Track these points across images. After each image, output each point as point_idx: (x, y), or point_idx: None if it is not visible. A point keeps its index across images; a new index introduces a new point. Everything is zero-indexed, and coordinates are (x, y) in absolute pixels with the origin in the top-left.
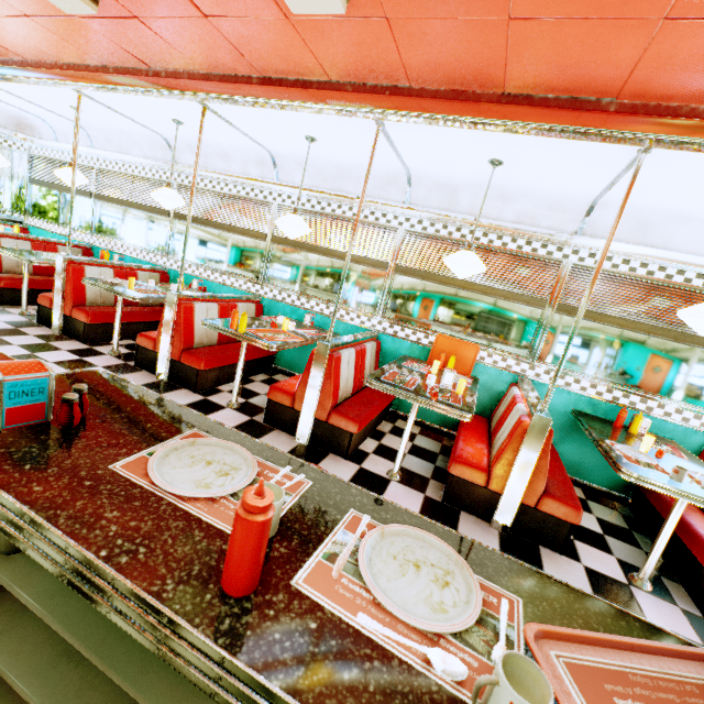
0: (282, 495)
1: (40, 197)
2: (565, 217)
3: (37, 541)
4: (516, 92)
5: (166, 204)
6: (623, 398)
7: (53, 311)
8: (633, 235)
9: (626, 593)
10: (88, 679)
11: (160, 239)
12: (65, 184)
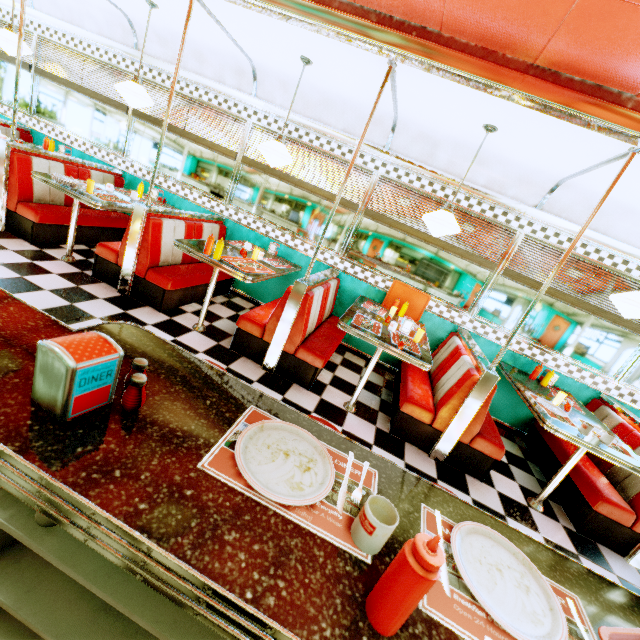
0: (390, 509)
1: None
2: (531, 190)
3: (161, 574)
4: (545, 66)
5: (133, 101)
6: (539, 355)
7: None
8: (582, 218)
9: (527, 514)
10: (130, 632)
11: (114, 136)
12: None
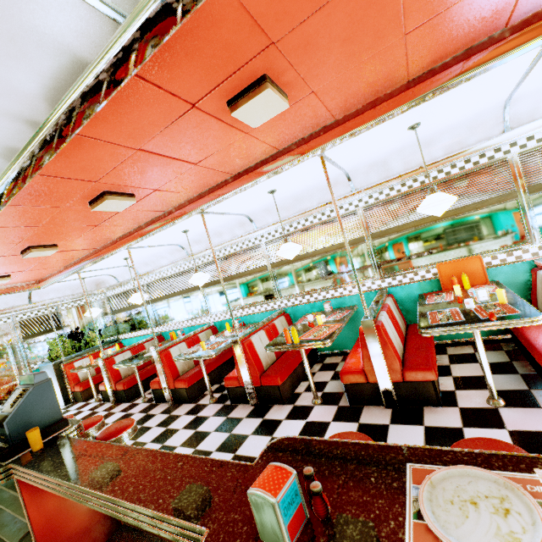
0: None
1: (121, 319)
2: (486, 127)
3: None
4: (418, 75)
5: (200, 283)
6: None
7: (163, 390)
8: None
9: None
10: None
11: (199, 306)
12: (132, 304)
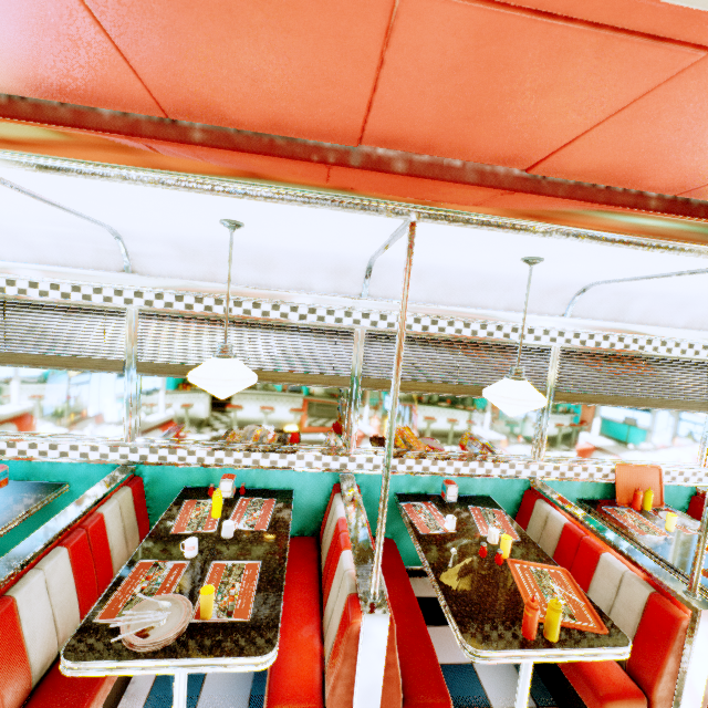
0: None
1: None
2: None
3: None
4: None
5: (231, 392)
6: None
7: None
8: None
9: None
10: None
11: (100, 413)
12: None
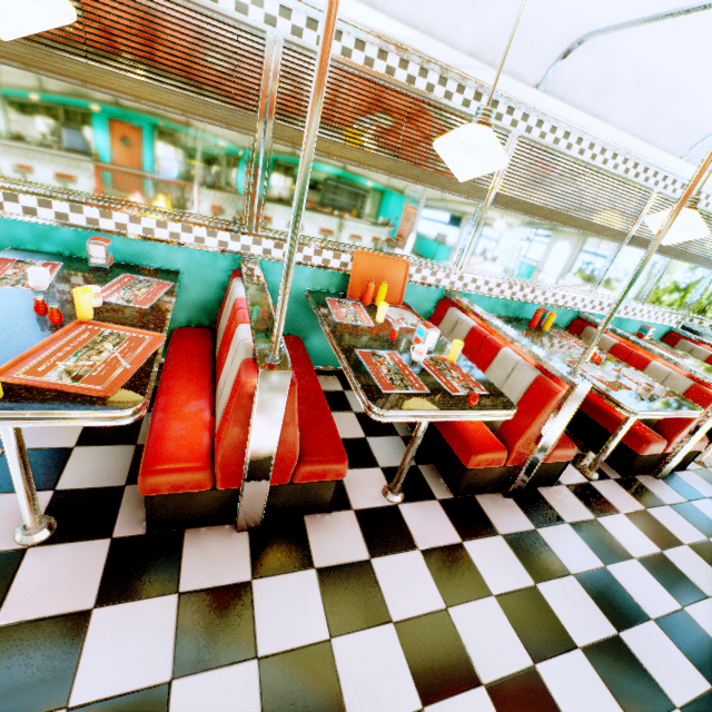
0: None
1: None
2: (535, 57)
3: None
4: None
5: None
6: (530, 294)
7: None
8: (587, 99)
9: (597, 494)
10: None
11: None
12: None
